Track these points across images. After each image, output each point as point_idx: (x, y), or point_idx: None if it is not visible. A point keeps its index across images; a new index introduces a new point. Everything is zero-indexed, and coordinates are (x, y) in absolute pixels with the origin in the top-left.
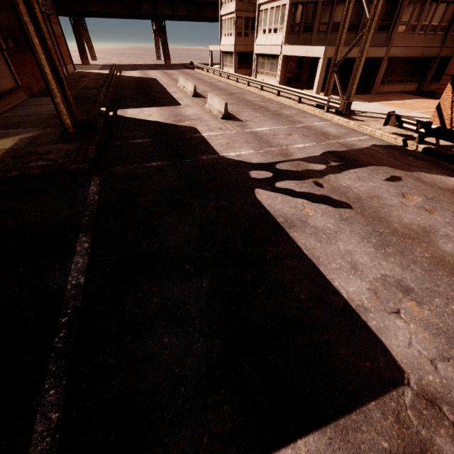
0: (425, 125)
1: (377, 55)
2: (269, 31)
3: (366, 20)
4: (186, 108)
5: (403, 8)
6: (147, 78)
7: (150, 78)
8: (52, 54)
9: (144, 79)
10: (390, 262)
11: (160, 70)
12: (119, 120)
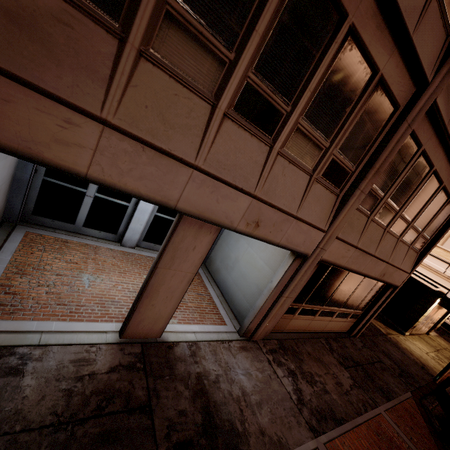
0: None
1: None
2: None
3: None
4: None
5: None
6: None
7: None
8: None
9: None
10: None
11: None
12: None
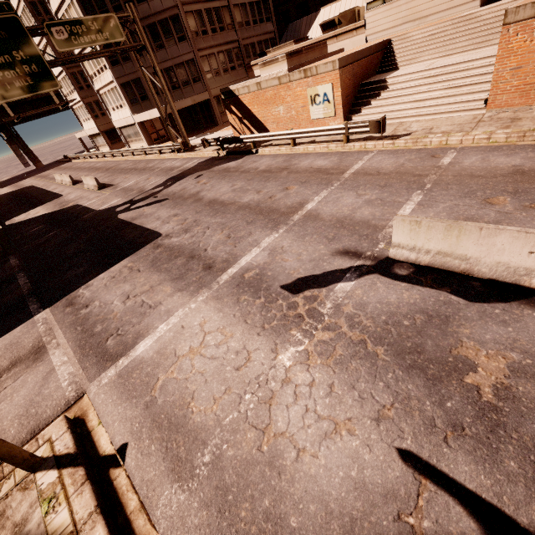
0: (218, 140)
1: (204, 99)
2: (117, 108)
3: (181, 79)
4: (69, 195)
5: (200, 64)
6: (22, 189)
7: (25, 187)
8: None
9: (19, 191)
10: (175, 210)
11: (34, 176)
12: (11, 227)
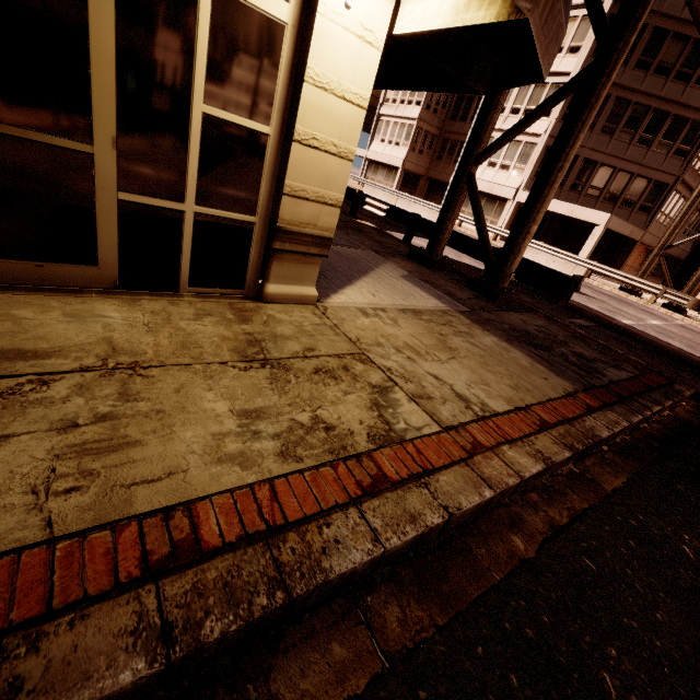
0: None
1: (636, 237)
2: (490, 164)
3: (628, 195)
4: None
5: (669, 196)
6: None
7: None
8: (489, 132)
9: None
10: None
11: None
12: None
